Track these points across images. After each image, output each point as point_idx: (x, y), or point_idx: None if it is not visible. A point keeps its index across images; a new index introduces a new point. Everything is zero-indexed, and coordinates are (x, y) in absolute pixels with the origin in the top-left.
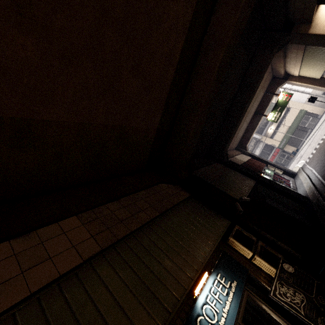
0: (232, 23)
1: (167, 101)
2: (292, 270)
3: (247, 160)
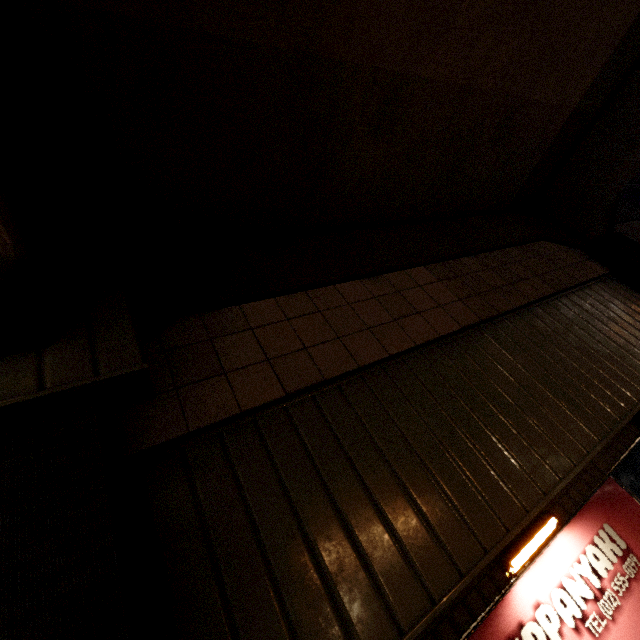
0: None
1: (632, 28)
2: None
3: None
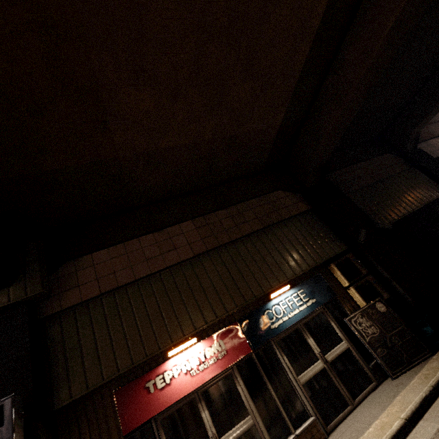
0: None
1: (296, 89)
2: (384, 310)
3: None
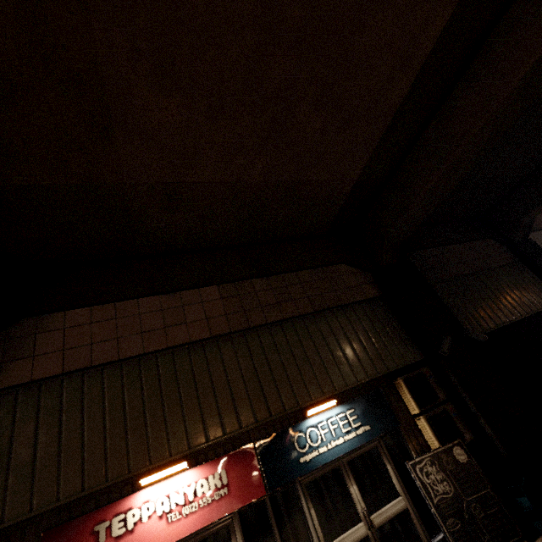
0: None
1: (386, 135)
2: (464, 460)
3: None
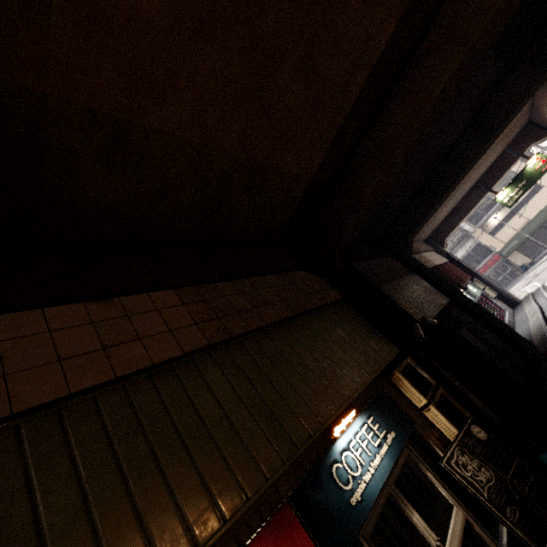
0: (493, 3)
1: (339, 133)
2: (484, 437)
3: (440, 264)
